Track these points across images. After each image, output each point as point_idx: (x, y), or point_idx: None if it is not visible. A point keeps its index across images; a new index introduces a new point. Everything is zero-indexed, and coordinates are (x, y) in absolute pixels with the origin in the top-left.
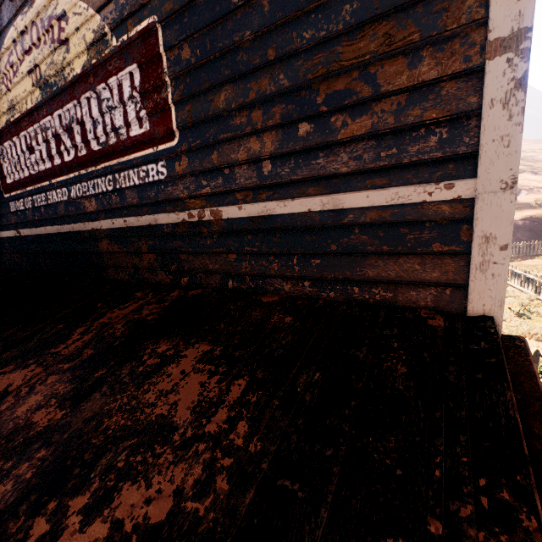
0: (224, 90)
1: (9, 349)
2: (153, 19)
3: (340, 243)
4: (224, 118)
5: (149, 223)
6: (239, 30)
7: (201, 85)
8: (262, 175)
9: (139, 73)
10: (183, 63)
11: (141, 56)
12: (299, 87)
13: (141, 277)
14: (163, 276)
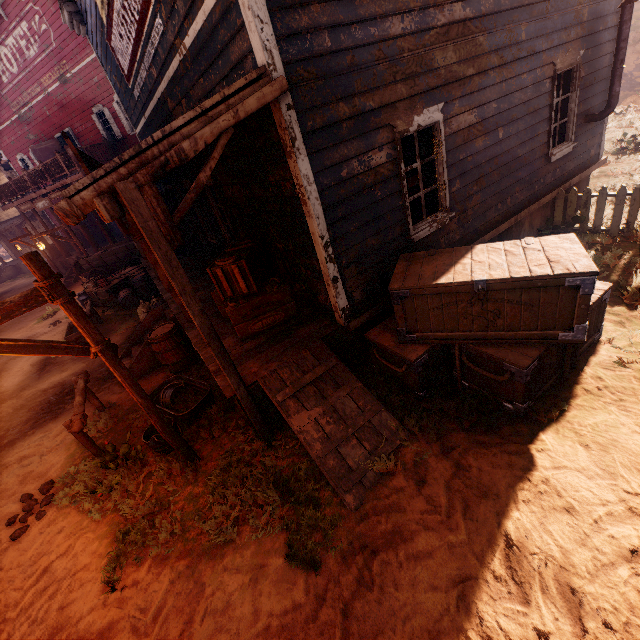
0: None
1: None
2: None
3: (219, 42)
4: None
5: (173, 73)
6: None
7: None
8: (184, 3)
9: None
10: None
11: None
12: None
13: None
14: None
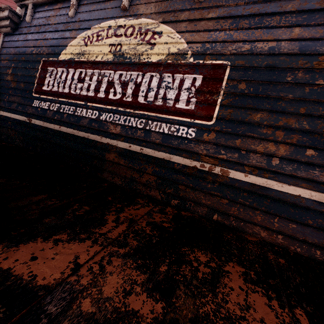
0: (261, 113)
1: (48, 215)
2: (227, 63)
3: (316, 221)
4: (254, 126)
5: (163, 158)
6: (284, 92)
7: (246, 104)
8: (270, 164)
9: (201, 80)
10: (238, 90)
11: (208, 74)
12: (314, 132)
13: (135, 187)
14: (156, 193)
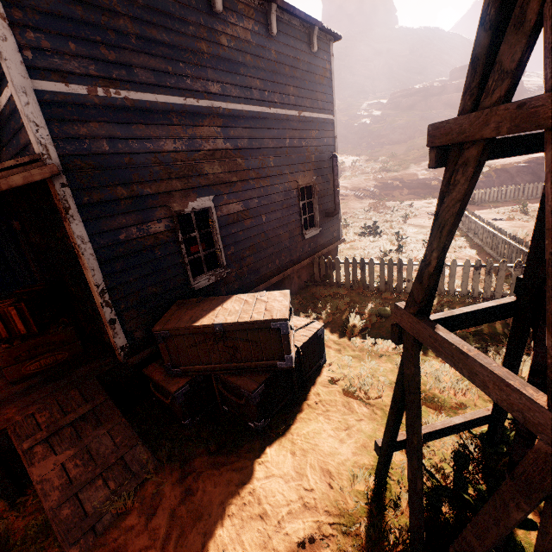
0: None
1: None
2: None
3: (12, 128)
4: None
5: None
6: None
7: None
8: None
9: None
10: None
11: None
12: None
13: None
14: None
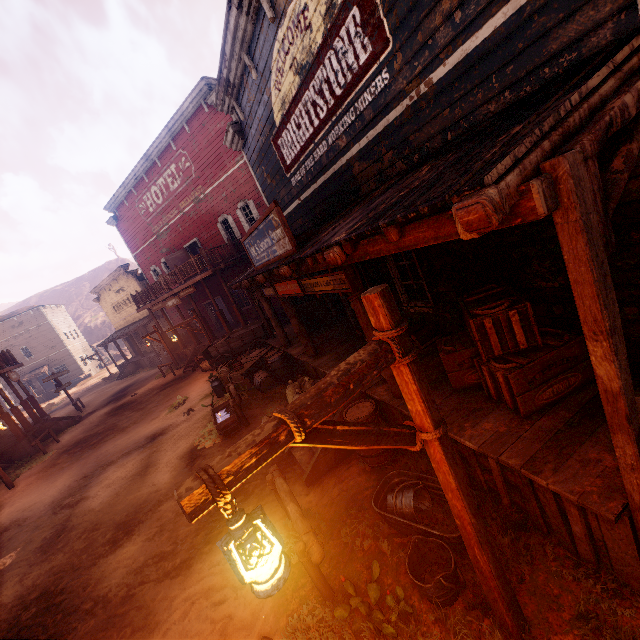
0: None
1: (325, 229)
2: None
3: (525, 38)
4: (421, 1)
5: (383, 127)
6: None
7: None
8: (455, 26)
9: (358, 12)
10: None
11: None
12: None
13: (385, 177)
14: (400, 165)
